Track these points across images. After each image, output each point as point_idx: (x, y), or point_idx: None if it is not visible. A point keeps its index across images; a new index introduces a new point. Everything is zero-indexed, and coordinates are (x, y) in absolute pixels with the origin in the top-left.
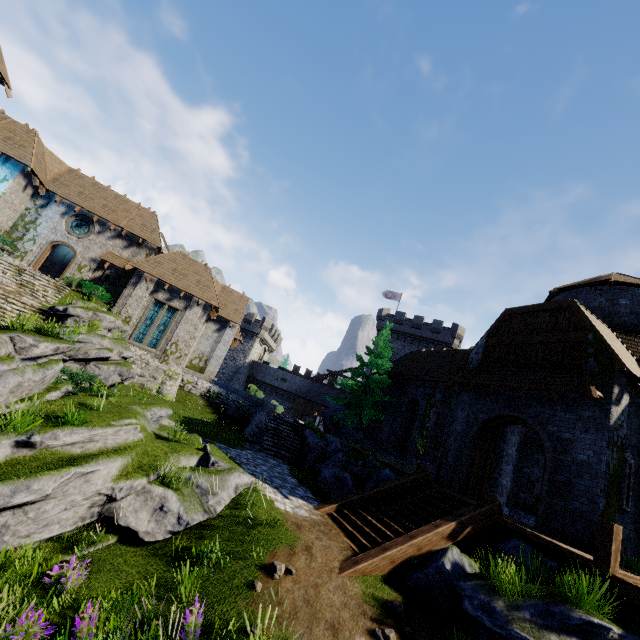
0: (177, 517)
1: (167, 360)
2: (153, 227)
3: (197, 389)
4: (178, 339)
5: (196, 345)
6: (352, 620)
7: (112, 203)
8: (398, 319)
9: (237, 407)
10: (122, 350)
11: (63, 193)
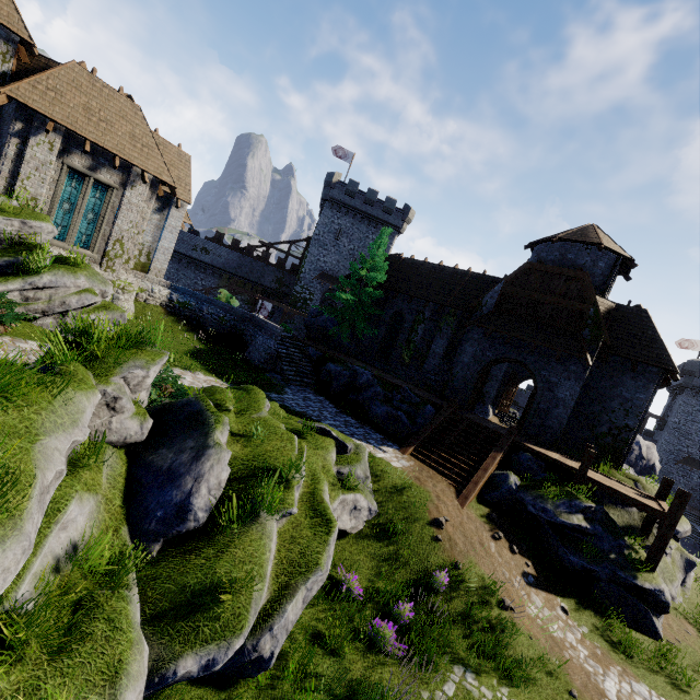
0: (368, 510)
1: (112, 266)
2: None
3: (155, 299)
4: (122, 235)
5: None
6: (483, 535)
7: None
8: (351, 190)
9: (218, 322)
10: (104, 288)
11: None
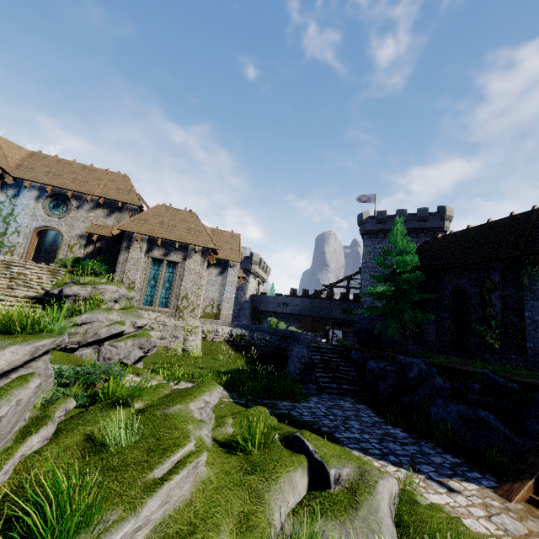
0: None
1: (182, 316)
2: (128, 188)
3: (219, 336)
4: (186, 292)
5: (204, 293)
6: None
7: (81, 175)
8: (380, 218)
9: (266, 345)
10: (134, 319)
11: (30, 177)
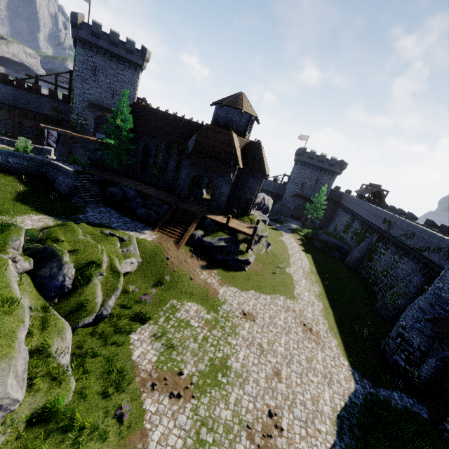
0: (137, 262)
1: None
2: None
3: None
4: None
5: None
6: (187, 257)
7: None
8: (96, 32)
9: (25, 168)
10: None
11: None
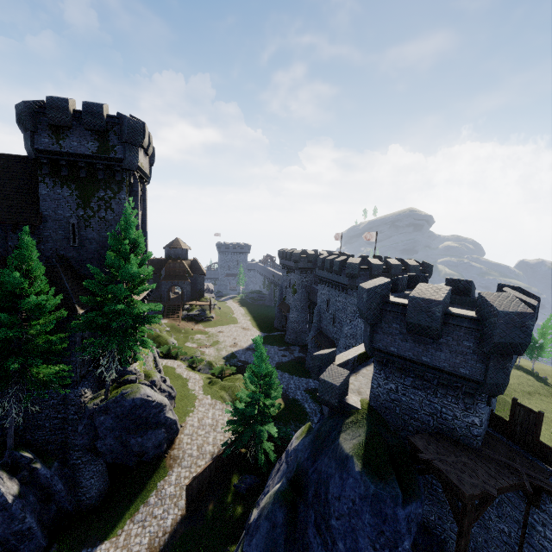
0: (169, 329)
1: None
2: None
3: None
4: None
5: None
6: (186, 323)
7: None
8: None
9: None
10: None
11: None
